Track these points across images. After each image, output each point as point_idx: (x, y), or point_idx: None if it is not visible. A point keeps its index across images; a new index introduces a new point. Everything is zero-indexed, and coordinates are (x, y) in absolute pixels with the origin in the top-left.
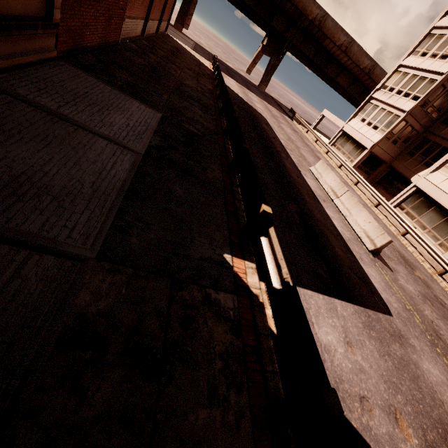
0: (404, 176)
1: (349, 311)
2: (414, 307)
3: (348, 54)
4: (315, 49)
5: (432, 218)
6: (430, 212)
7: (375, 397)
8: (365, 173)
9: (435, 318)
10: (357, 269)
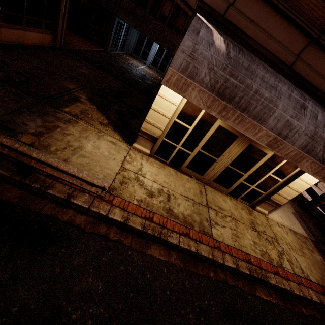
0: None
1: None
2: None
3: None
4: None
5: None
6: None
7: None
8: None
9: None
10: None
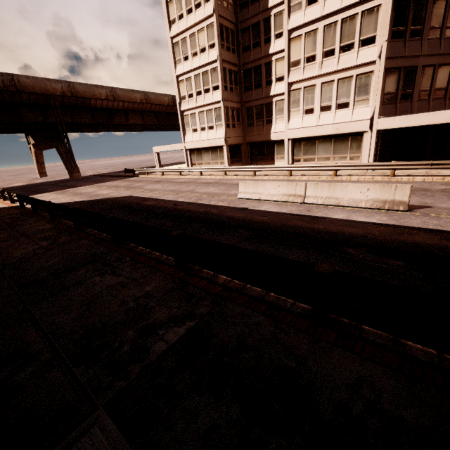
0: (264, 141)
1: None
2: None
3: (119, 99)
4: (88, 114)
5: (325, 148)
6: (318, 146)
7: None
8: (238, 162)
9: None
10: None
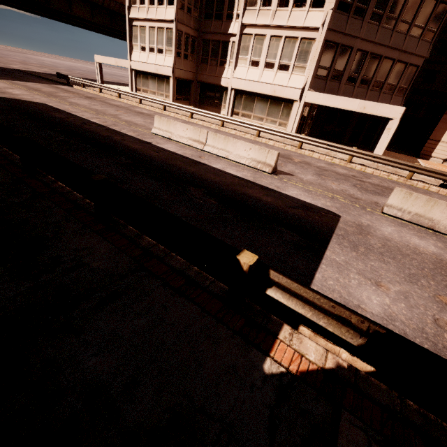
0: (214, 85)
1: (339, 250)
2: (330, 191)
3: None
4: None
5: (261, 108)
6: (256, 104)
7: (431, 307)
8: (186, 101)
9: (338, 185)
10: (290, 201)
